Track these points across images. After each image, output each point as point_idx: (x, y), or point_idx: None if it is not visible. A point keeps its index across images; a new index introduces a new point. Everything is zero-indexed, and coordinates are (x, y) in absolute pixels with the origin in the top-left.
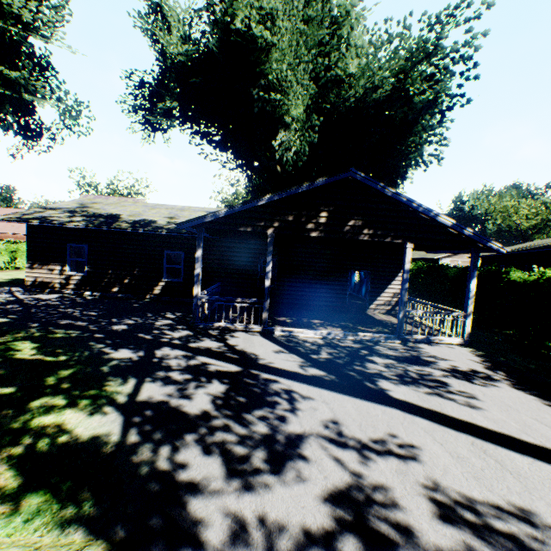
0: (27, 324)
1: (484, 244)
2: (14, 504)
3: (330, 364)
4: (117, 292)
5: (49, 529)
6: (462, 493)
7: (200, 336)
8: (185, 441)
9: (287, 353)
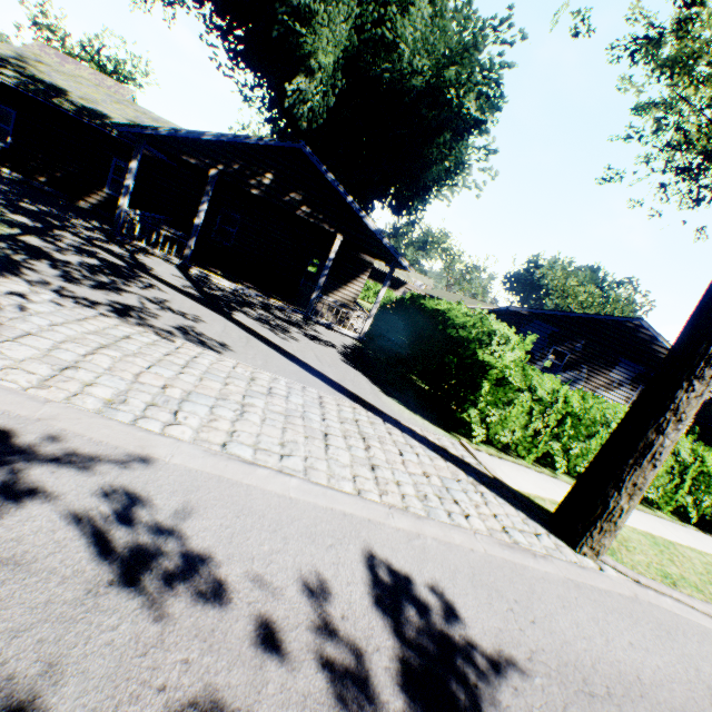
0: None
1: (397, 259)
2: None
3: (213, 296)
4: (45, 183)
5: None
6: (202, 332)
7: (112, 243)
8: (41, 261)
9: (184, 280)
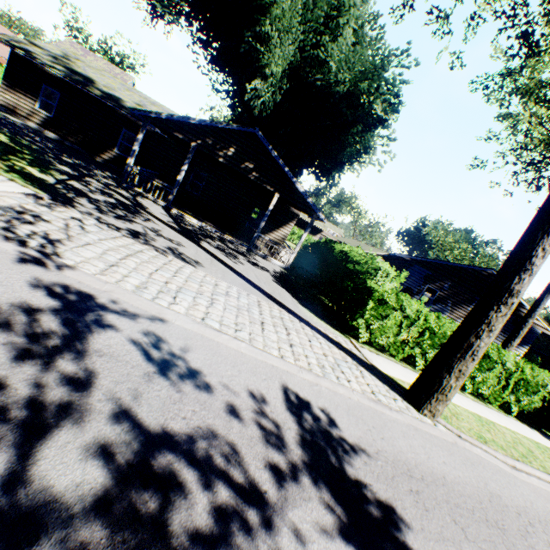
0: (1, 127)
1: (317, 213)
2: (8, 172)
3: (187, 229)
4: (74, 143)
5: (22, 181)
6: (183, 253)
7: (121, 188)
8: (83, 198)
9: (168, 217)
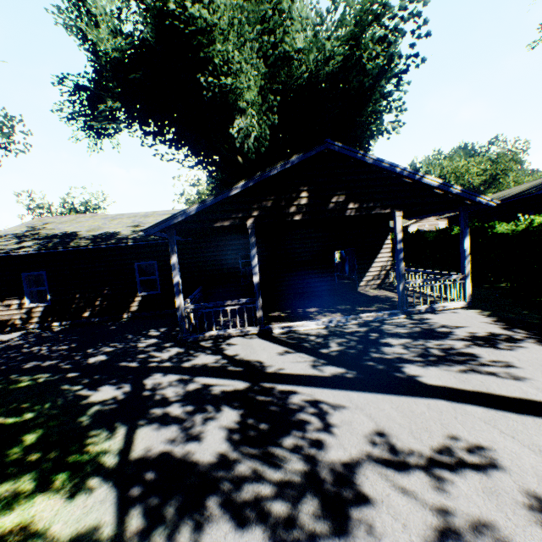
0: None
1: (473, 201)
2: None
3: (345, 357)
4: (89, 317)
5: None
6: None
7: (192, 351)
8: (206, 511)
9: (294, 353)
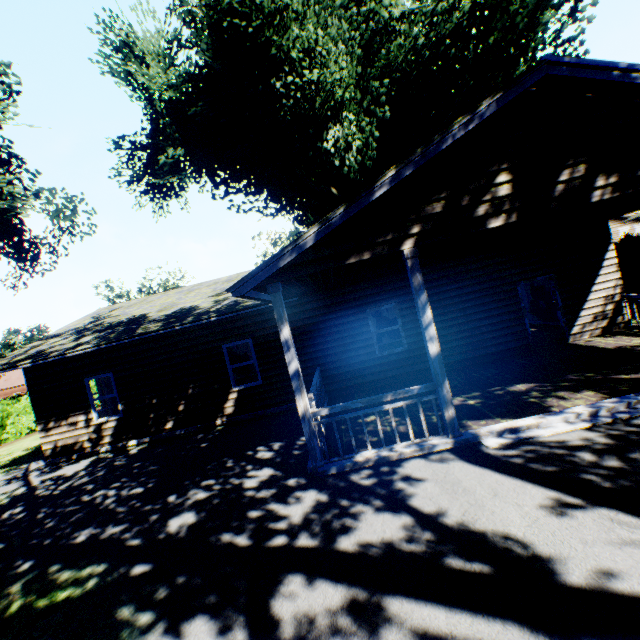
0: (13, 566)
1: None
2: None
3: None
4: (172, 428)
5: None
6: None
7: (342, 501)
8: None
9: (584, 508)
